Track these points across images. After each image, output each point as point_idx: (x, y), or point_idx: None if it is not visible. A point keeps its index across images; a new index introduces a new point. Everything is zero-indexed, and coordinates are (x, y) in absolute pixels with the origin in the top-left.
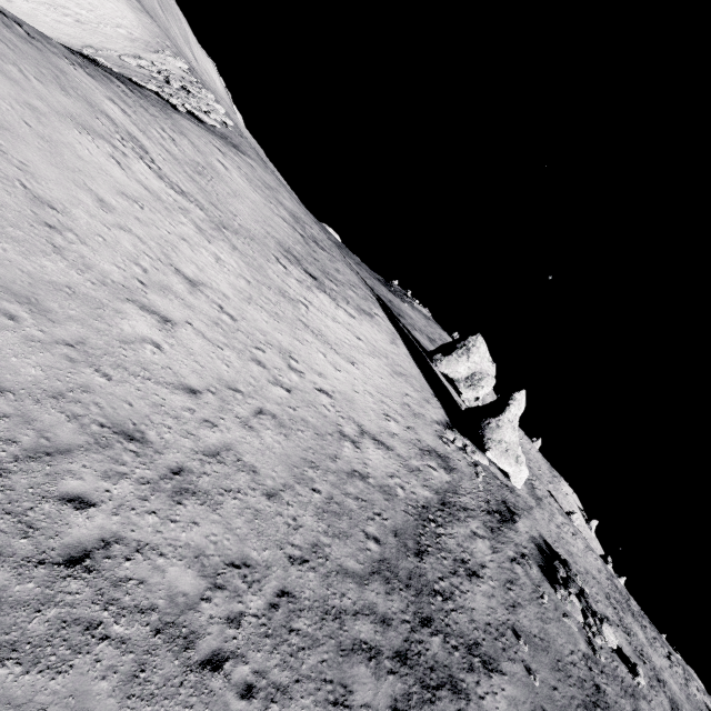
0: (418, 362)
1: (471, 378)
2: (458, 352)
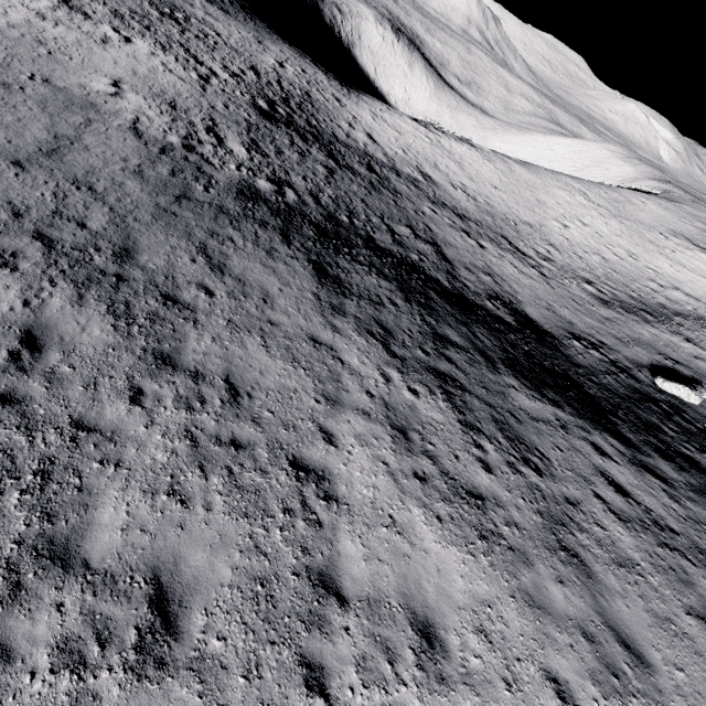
0: None
1: None
2: None
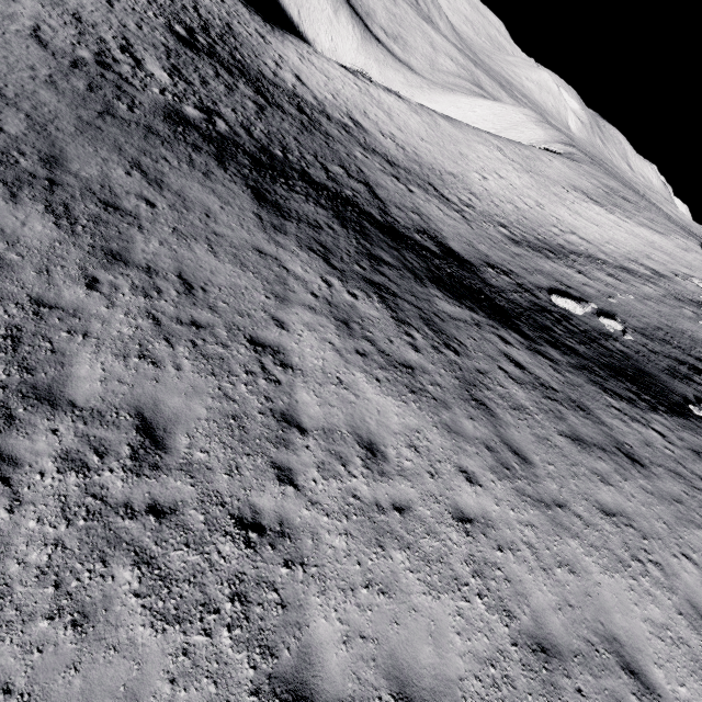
0: None
1: None
2: None
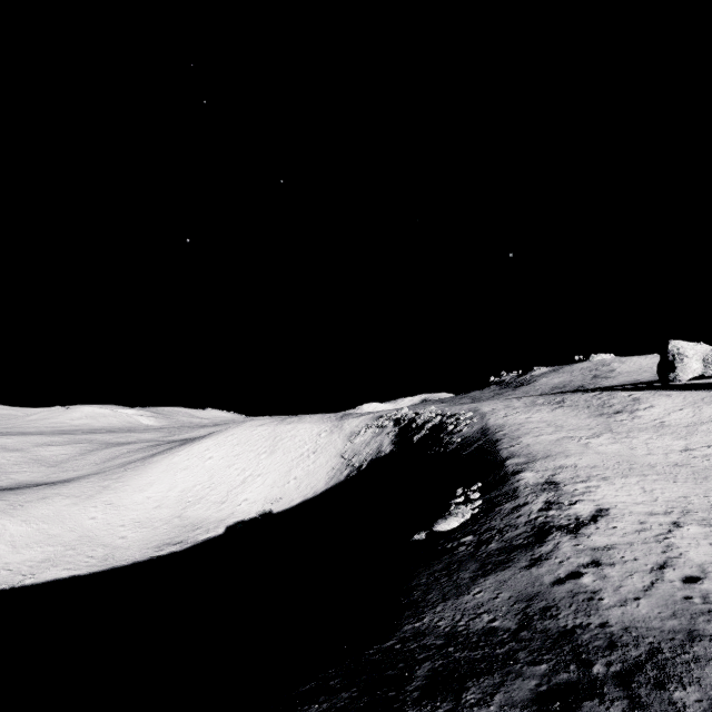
0: (685, 389)
1: (706, 363)
2: (677, 361)
